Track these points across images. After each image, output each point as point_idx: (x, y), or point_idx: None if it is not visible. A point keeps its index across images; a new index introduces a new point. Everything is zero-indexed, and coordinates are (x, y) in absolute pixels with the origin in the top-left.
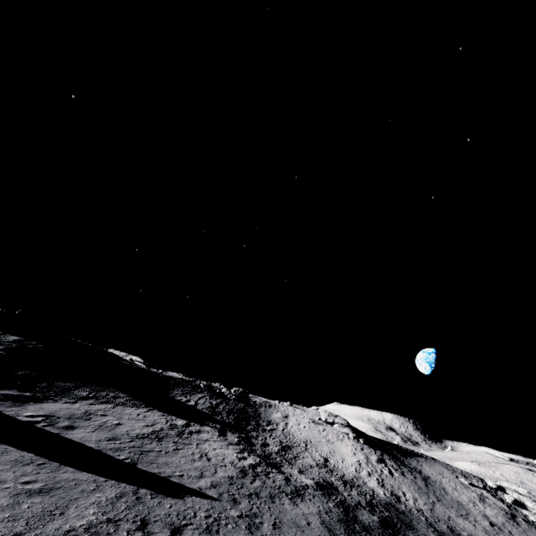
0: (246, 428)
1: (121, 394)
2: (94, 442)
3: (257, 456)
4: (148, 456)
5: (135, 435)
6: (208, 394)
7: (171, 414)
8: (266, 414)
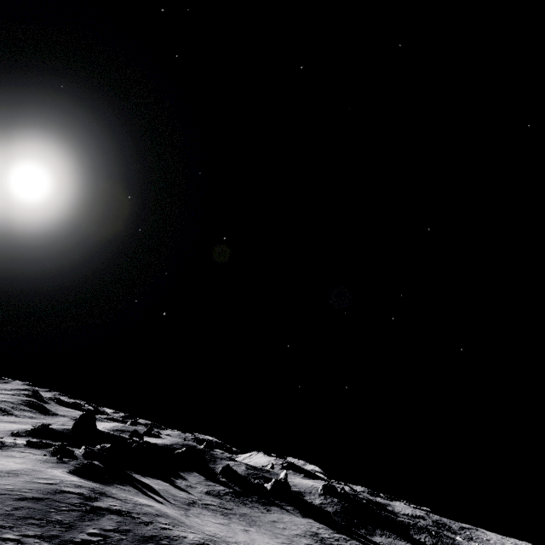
0: None
1: (391, 533)
2: None
3: None
4: None
5: None
6: (428, 534)
7: None
8: None
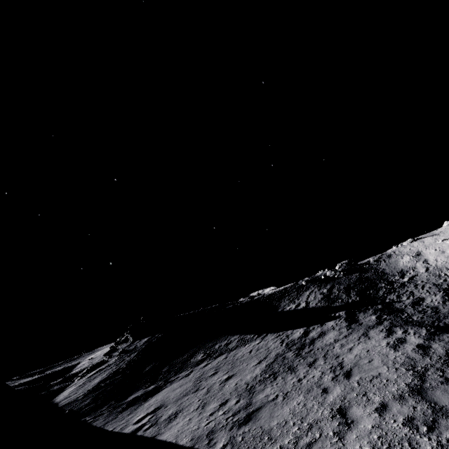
0: (377, 295)
1: (232, 338)
2: (190, 431)
3: (418, 326)
4: (257, 421)
5: (244, 385)
6: (315, 286)
7: (285, 330)
8: (391, 267)
